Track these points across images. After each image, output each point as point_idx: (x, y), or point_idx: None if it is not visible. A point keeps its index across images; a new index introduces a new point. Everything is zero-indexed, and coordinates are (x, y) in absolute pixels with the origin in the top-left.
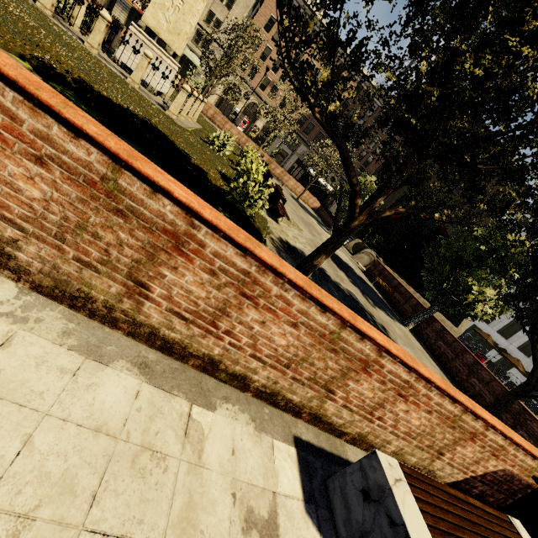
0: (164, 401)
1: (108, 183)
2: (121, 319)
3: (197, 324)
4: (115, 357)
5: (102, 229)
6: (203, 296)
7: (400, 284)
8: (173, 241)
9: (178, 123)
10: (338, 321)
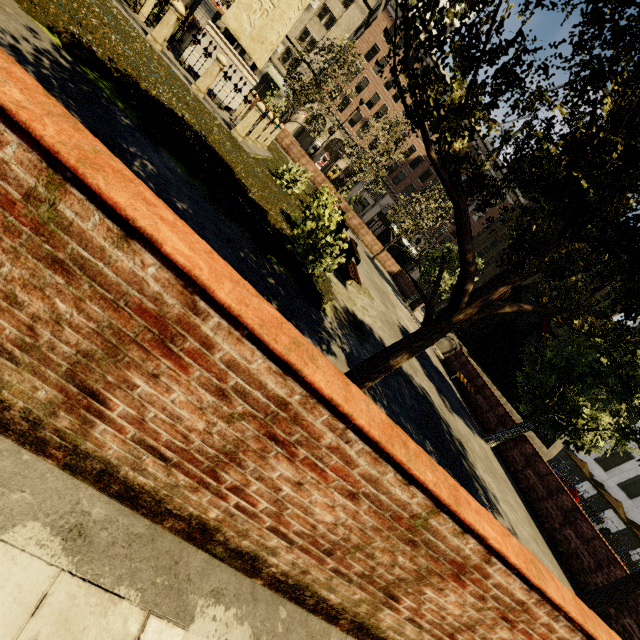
0: (93, 614)
1: (37, 207)
2: (53, 443)
3: (184, 470)
4: (21, 517)
5: (25, 289)
6: (199, 428)
7: (486, 385)
8: (155, 330)
9: (243, 147)
10: (428, 501)
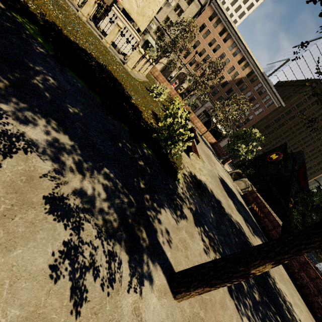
0: None
1: None
2: None
3: None
4: None
5: None
6: None
7: (270, 213)
8: None
9: (131, 74)
10: None
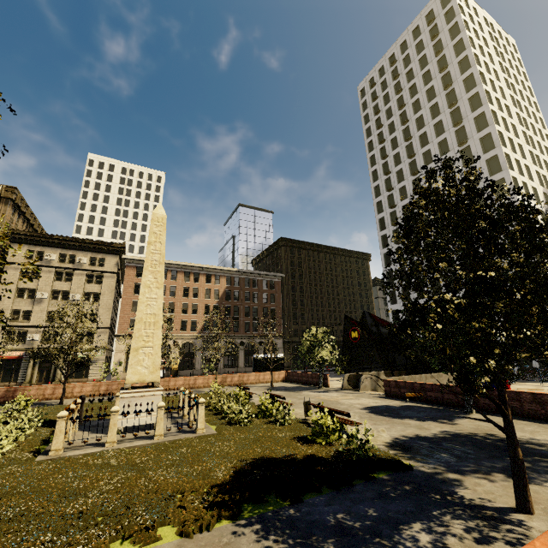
0: None
1: None
2: None
3: None
4: None
5: None
6: None
7: (422, 384)
8: None
9: (212, 432)
10: None
